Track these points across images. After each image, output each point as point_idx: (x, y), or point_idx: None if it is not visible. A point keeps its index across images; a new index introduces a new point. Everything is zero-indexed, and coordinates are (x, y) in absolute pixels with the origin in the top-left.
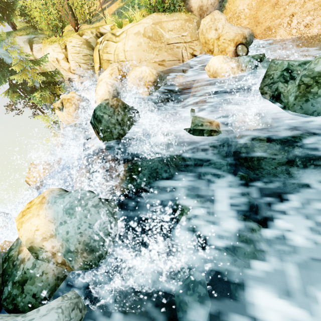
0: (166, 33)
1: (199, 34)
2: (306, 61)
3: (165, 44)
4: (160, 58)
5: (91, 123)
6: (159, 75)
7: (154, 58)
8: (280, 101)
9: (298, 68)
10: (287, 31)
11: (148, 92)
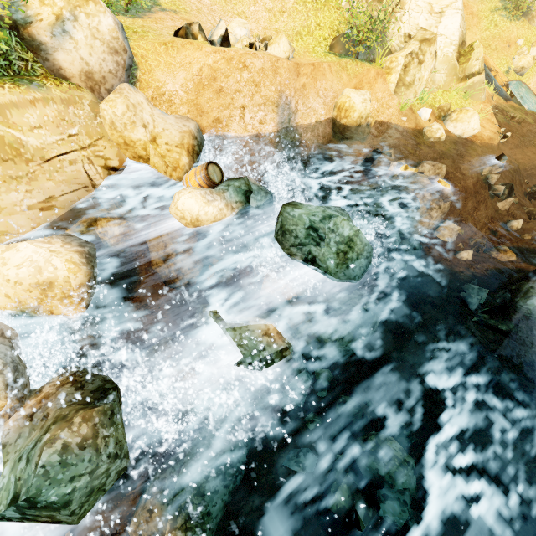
0: (30, 136)
1: (104, 126)
2: (324, 215)
3: (38, 161)
4: (37, 195)
5: (0, 520)
6: (88, 258)
7: (22, 201)
8: (317, 265)
9: (322, 225)
10: (242, 127)
11: (84, 306)
